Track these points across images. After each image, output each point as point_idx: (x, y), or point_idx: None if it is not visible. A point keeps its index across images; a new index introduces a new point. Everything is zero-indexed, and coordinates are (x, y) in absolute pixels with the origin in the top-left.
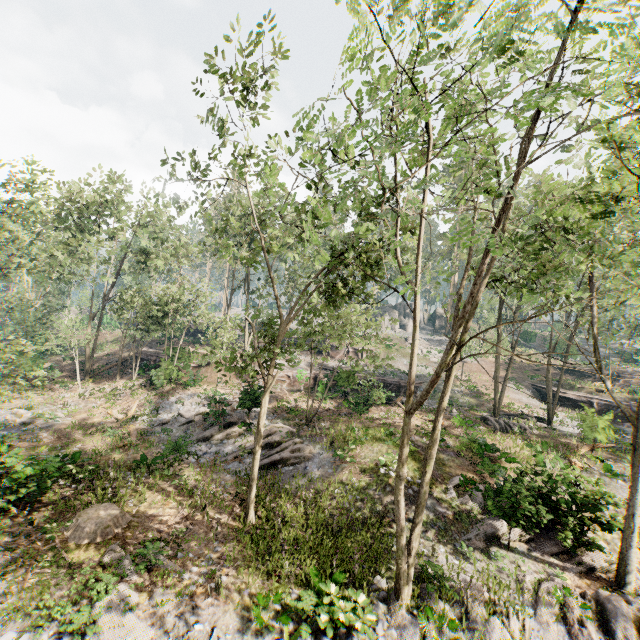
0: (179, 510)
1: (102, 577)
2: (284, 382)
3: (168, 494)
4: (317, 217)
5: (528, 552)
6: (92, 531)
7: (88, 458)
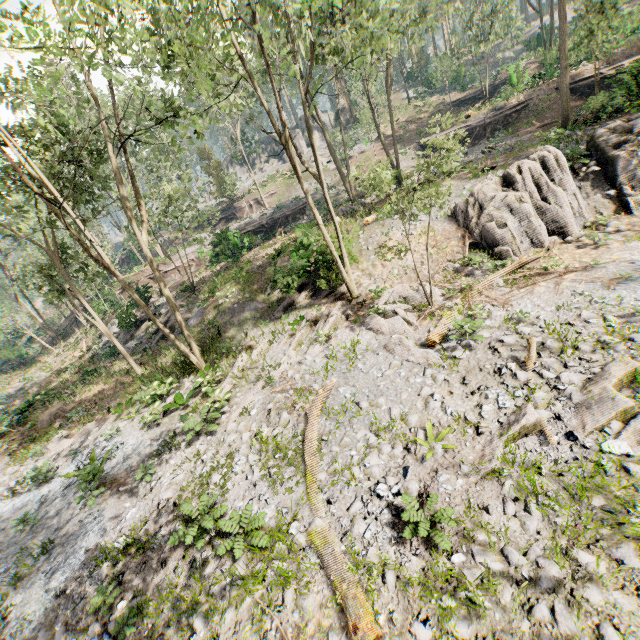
0: (102, 387)
1: (50, 433)
2: (191, 266)
3: (99, 383)
4: None
5: (309, 304)
6: (49, 419)
7: (53, 388)
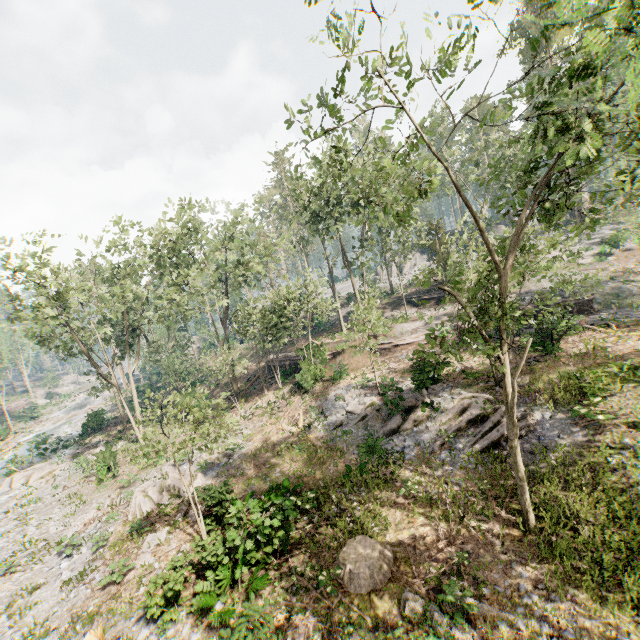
0: (434, 527)
1: None
2: (428, 345)
3: (405, 508)
4: (588, 76)
5: None
6: (368, 576)
7: (298, 484)
